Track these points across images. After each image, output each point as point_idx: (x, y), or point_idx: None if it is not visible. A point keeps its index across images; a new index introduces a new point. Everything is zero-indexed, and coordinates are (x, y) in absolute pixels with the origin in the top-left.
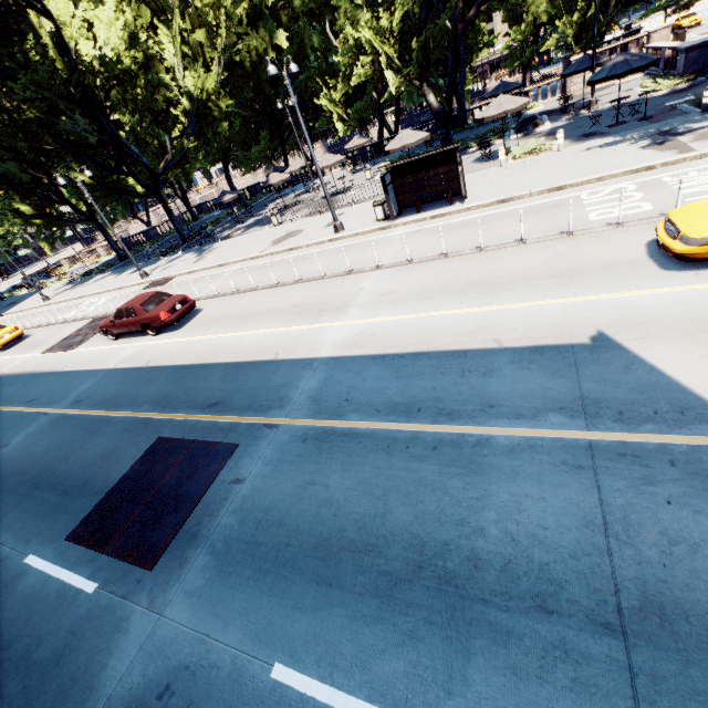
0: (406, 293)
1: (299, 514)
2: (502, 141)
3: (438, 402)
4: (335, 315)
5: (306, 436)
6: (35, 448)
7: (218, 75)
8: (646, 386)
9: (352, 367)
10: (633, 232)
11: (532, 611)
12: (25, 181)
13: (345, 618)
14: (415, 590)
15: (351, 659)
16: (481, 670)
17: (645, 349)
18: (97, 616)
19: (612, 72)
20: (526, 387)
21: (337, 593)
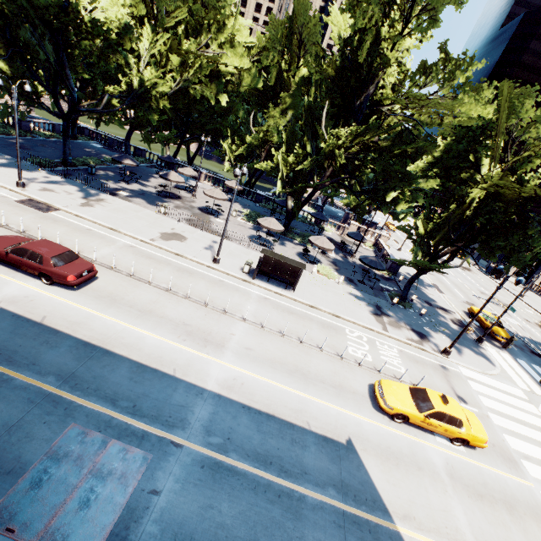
0: (261, 356)
1: (204, 532)
2: (312, 248)
3: (281, 460)
4: (217, 351)
5: (204, 463)
6: None
7: (172, 89)
8: (364, 482)
9: (231, 409)
10: (364, 373)
11: None
12: None
13: None
14: None
15: None
16: None
17: (365, 457)
18: None
19: (370, 263)
20: (320, 465)
21: None
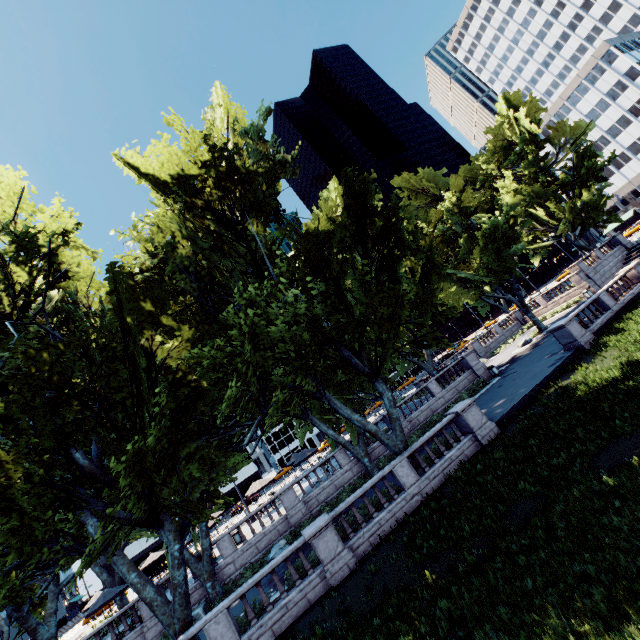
0: None
1: None
2: None
3: None
4: None
5: None
6: None
7: None
8: None
9: None
10: None
11: None
12: None
13: None
14: None
15: None
16: None
17: None
18: None
19: None
20: None
21: None
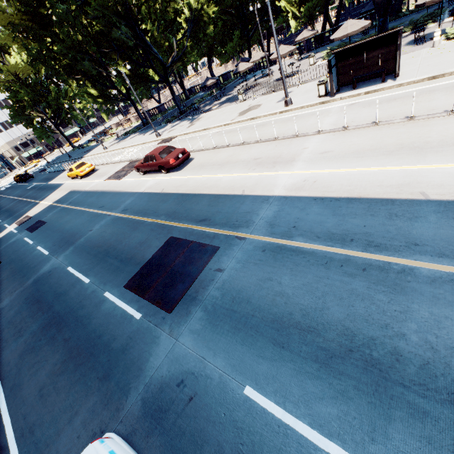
0: (342, 152)
1: (260, 298)
2: (435, 24)
3: (368, 236)
4: (285, 167)
5: (265, 248)
6: (105, 234)
7: None
8: None
9: (298, 204)
10: None
11: (447, 403)
12: (94, 74)
13: (293, 371)
14: (346, 365)
15: (297, 397)
16: (400, 432)
17: None
18: (142, 332)
19: None
20: (449, 233)
21: (288, 353)
